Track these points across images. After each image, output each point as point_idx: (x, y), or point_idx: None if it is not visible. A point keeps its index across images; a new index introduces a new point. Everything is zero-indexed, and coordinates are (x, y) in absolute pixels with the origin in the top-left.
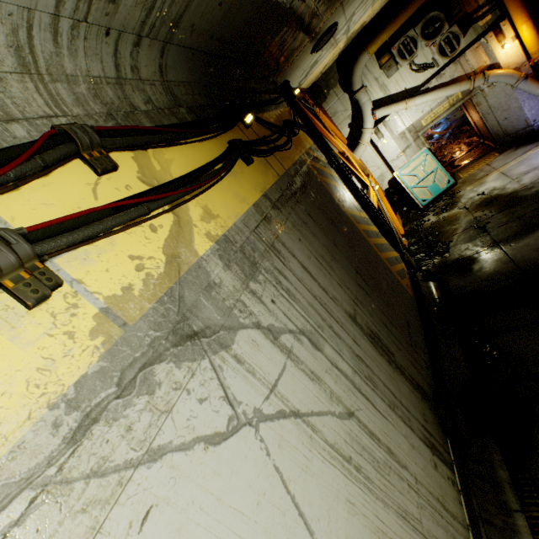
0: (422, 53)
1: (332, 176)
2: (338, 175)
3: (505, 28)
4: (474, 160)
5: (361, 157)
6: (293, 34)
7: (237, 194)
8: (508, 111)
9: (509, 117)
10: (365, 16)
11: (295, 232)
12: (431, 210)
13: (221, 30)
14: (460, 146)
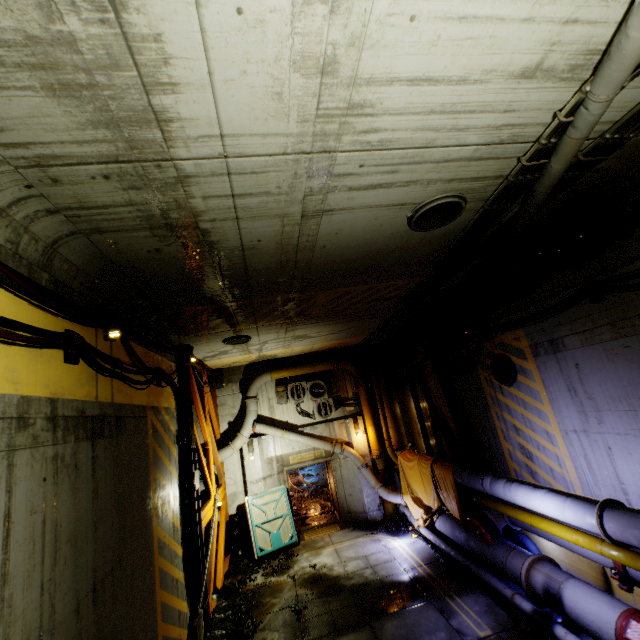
0: (308, 402)
1: (170, 450)
2: (180, 455)
3: (360, 421)
4: (321, 524)
5: (225, 461)
6: (209, 315)
7: (13, 371)
8: (353, 488)
9: (354, 494)
10: (277, 350)
11: (49, 465)
12: (264, 567)
13: (142, 265)
14: (316, 505)
